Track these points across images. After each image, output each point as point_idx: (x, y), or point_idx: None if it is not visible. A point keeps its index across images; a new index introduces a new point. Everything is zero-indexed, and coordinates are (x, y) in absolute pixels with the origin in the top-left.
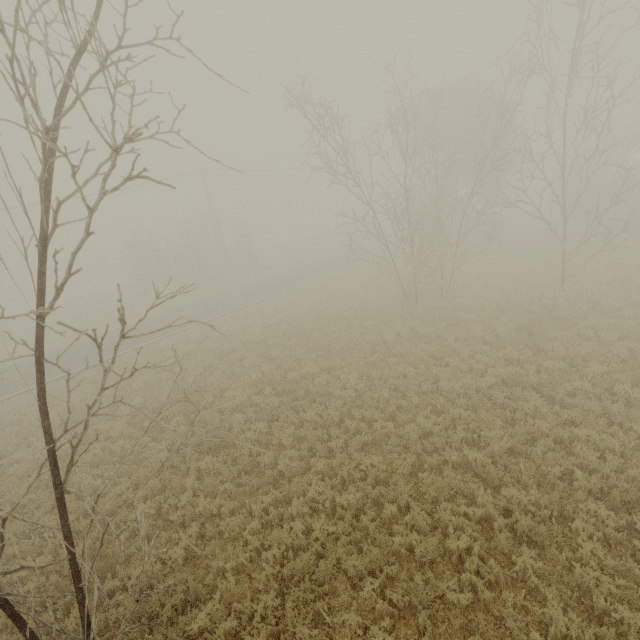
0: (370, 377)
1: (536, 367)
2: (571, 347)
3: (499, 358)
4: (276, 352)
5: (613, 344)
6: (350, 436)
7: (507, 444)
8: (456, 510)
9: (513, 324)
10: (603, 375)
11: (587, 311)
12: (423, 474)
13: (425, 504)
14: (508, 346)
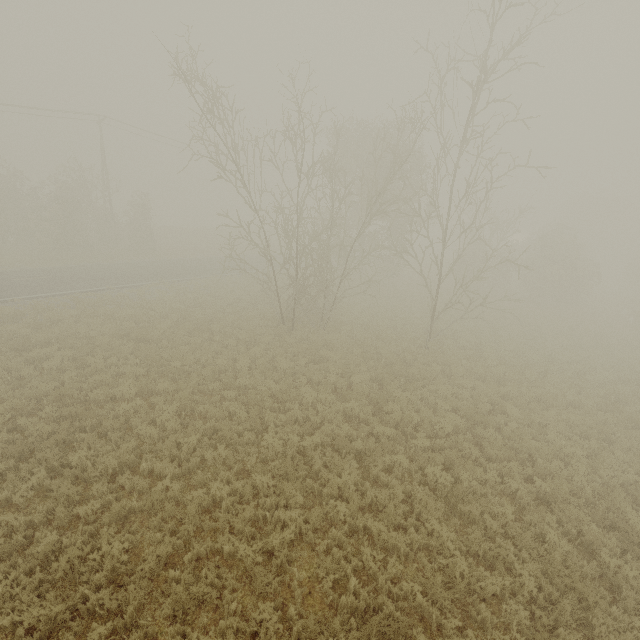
0: (196, 411)
1: (370, 429)
2: (407, 412)
3: (339, 412)
4: (94, 358)
5: (446, 414)
6: (119, 496)
7: (292, 535)
8: (189, 636)
9: (370, 374)
10: (422, 452)
11: (439, 373)
12: (176, 571)
13: (159, 619)
14: (352, 400)
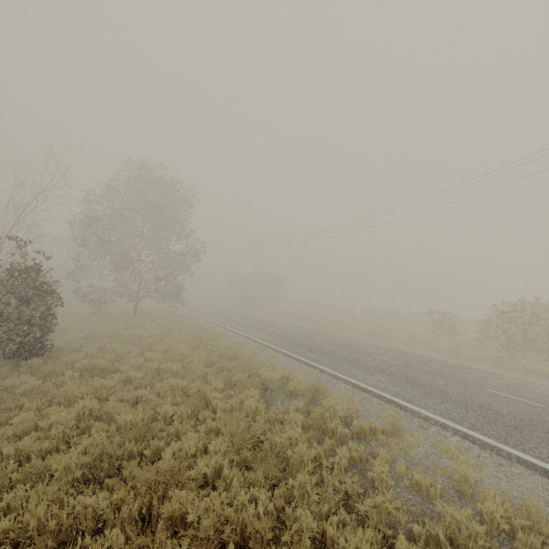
0: None
1: None
2: None
3: None
4: None
5: None
6: None
7: None
8: None
9: None
10: None
11: None
12: None
13: None
14: None
